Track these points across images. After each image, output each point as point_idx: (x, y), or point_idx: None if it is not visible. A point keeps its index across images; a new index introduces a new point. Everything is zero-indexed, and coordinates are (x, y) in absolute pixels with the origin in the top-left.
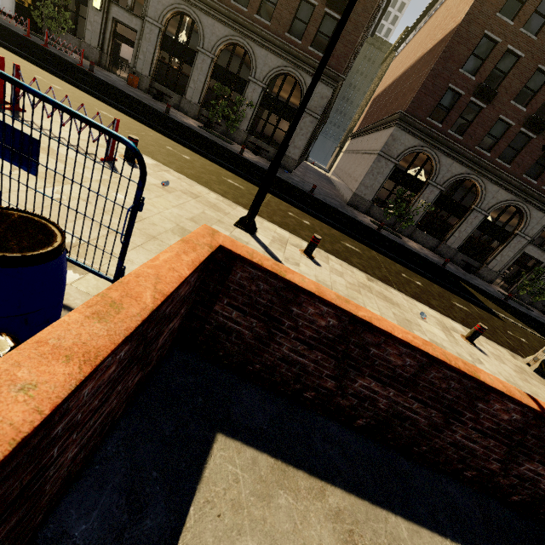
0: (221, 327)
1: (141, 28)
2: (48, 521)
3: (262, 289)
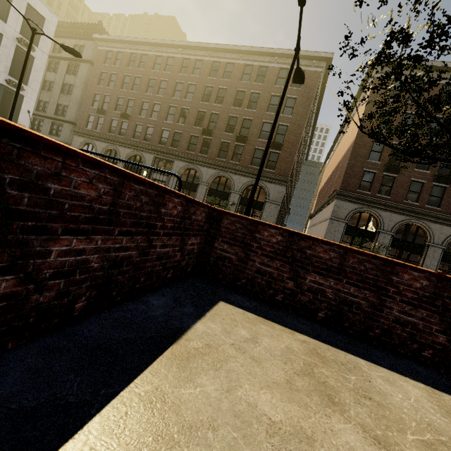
0: (219, 257)
1: (167, 180)
2: (141, 297)
3: (238, 227)
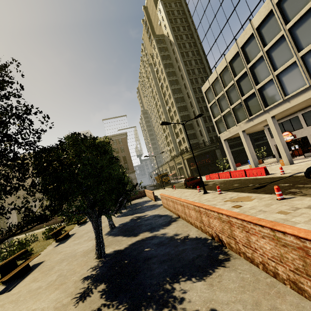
0: None
1: None
2: None
3: None
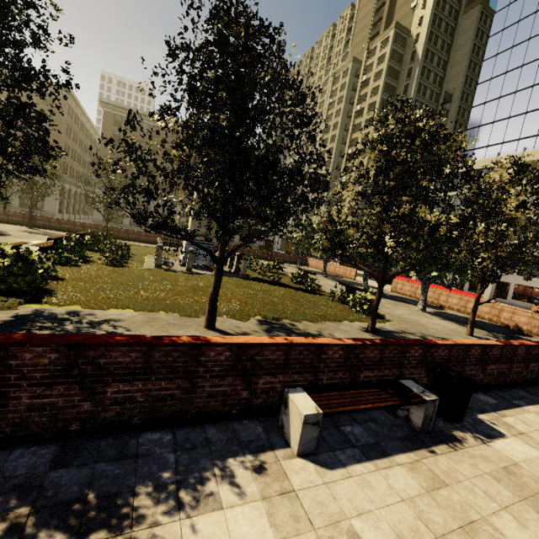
0: None
1: None
2: None
3: None
